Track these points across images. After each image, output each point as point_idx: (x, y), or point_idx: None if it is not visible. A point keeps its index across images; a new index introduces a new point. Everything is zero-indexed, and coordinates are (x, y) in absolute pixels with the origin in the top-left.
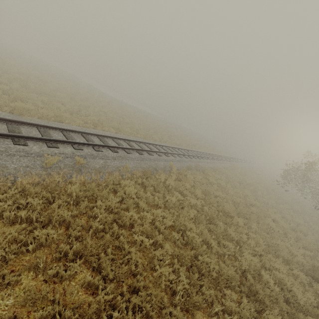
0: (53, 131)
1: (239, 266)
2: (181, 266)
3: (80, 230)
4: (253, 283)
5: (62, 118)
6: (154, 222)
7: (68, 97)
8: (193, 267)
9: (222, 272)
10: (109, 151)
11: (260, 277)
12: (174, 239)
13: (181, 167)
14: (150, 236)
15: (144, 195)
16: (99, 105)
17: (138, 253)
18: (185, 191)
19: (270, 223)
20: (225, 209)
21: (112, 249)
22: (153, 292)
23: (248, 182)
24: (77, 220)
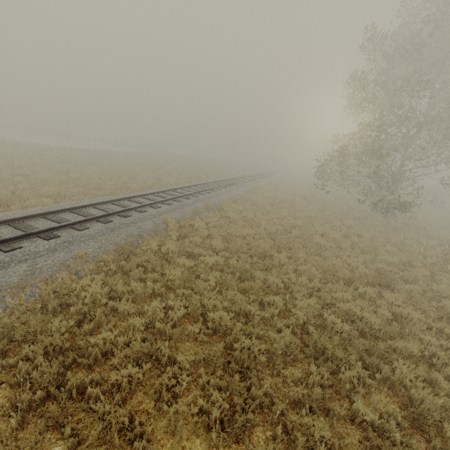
0: None
1: (295, 321)
2: (214, 371)
3: None
4: (317, 338)
5: None
6: (154, 325)
7: None
8: (231, 365)
9: (273, 347)
10: (39, 241)
11: (325, 321)
12: (194, 334)
13: (183, 216)
14: (139, 362)
15: (126, 287)
16: (13, 167)
17: (119, 410)
18: (196, 250)
19: (319, 240)
20: (258, 249)
21: (74, 424)
22: None
23: (282, 198)
24: None
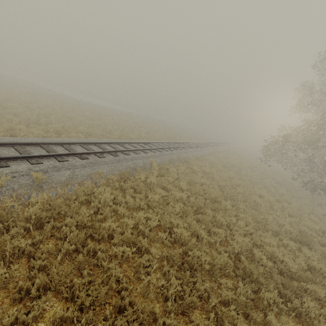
0: (2, 148)
1: (232, 250)
2: (172, 266)
3: (48, 256)
4: (247, 264)
5: (14, 132)
6: (137, 226)
7: (22, 107)
8: (184, 265)
9: (215, 262)
10: (77, 159)
11: (253, 255)
12: (162, 239)
13: (162, 162)
14: (131, 244)
15: (123, 199)
16: (63, 111)
17: (118, 268)
18: (168, 186)
19: (257, 199)
20: (211, 195)
21: (89, 270)
22: (139, 307)
23: (232, 163)
24: (40, 246)
